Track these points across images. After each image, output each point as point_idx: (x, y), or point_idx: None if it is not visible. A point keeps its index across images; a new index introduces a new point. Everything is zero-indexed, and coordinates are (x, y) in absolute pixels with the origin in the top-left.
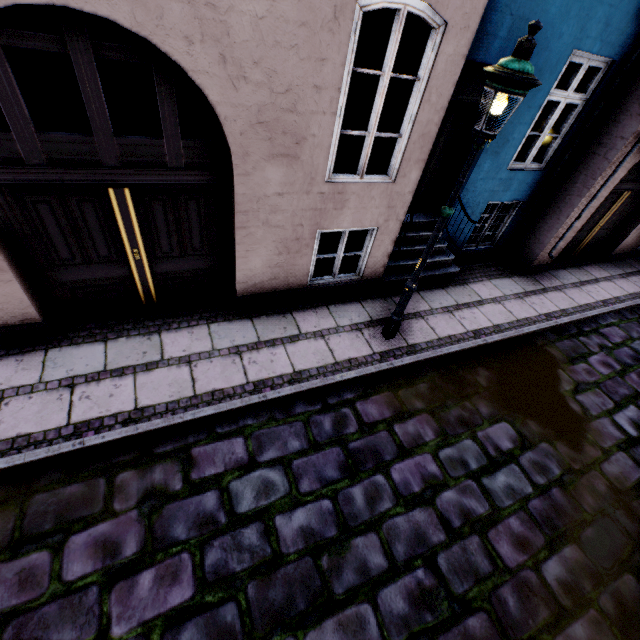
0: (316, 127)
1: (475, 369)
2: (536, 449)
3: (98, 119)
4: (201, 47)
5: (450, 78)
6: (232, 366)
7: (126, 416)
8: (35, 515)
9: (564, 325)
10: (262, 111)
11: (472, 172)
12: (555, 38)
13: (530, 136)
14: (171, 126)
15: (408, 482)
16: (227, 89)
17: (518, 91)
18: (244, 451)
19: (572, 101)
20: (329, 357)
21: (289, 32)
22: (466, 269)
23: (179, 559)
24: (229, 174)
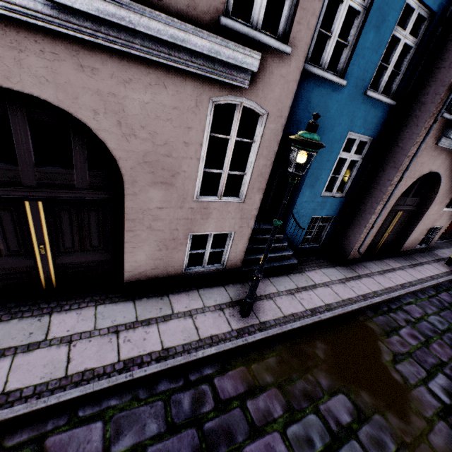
0: (186, 166)
1: (314, 342)
2: (371, 421)
3: (24, 155)
4: (104, 116)
5: (274, 142)
6: (108, 345)
7: None
8: None
9: (377, 303)
10: (147, 155)
11: (298, 197)
12: (337, 125)
13: (334, 177)
14: (81, 162)
15: None
16: (122, 141)
17: (312, 150)
18: (100, 438)
19: (354, 158)
20: (194, 334)
21: (166, 111)
22: (303, 261)
23: None
24: (123, 194)
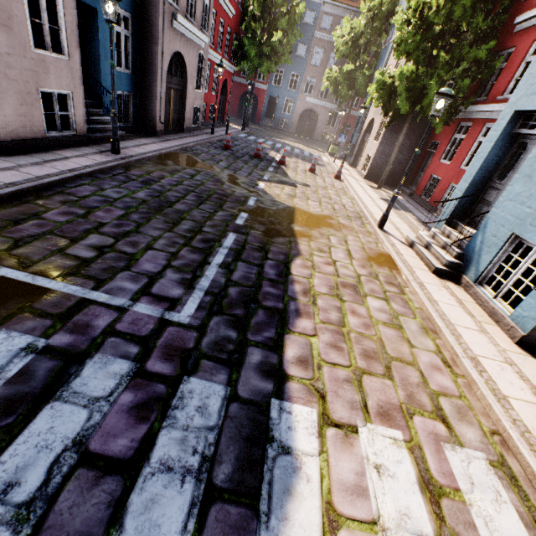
0: (16, 10)
1: (165, 161)
2: (203, 172)
3: None
4: None
5: None
6: (44, 168)
7: (5, 186)
8: (7, 217)
9: (186, 149)
10: None
11: (101, 68)
12: None
13: None
14: None
15: (171, 183)
16: None
17: (116, 2)
18: (94, 188)
19: (126, 34)
20: (96, 161)
21: None
22: (128, 136)
23: (107, 208)
24: None
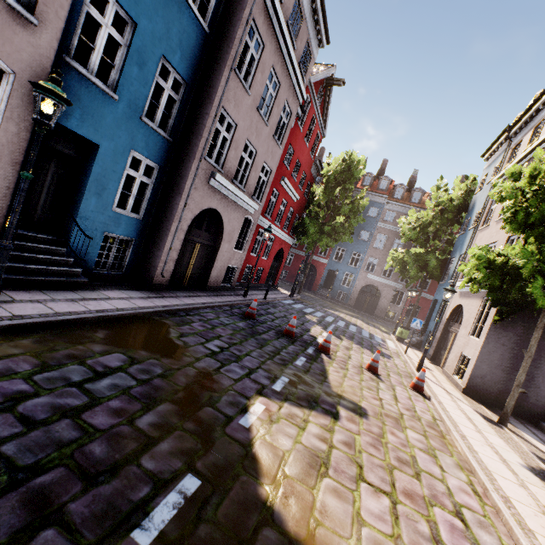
0: None
1: (95, 330)
2: (144, 363)
3: None
4: None
5: (30, 112)
6: None
7: None
8: None
9: (177, 312)
10: None
11: (82, 203)
12: (117, 137)
13: (134, 205)
14: None
15: None
16: None
17: (55, 99)
18: None
19: (145, 180)
20: None
21: None
22: (99, 284)
23: None
24: None
